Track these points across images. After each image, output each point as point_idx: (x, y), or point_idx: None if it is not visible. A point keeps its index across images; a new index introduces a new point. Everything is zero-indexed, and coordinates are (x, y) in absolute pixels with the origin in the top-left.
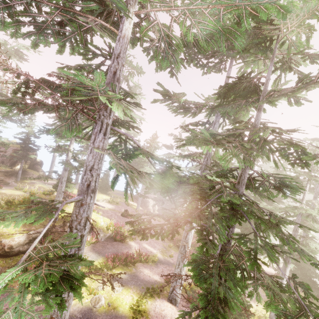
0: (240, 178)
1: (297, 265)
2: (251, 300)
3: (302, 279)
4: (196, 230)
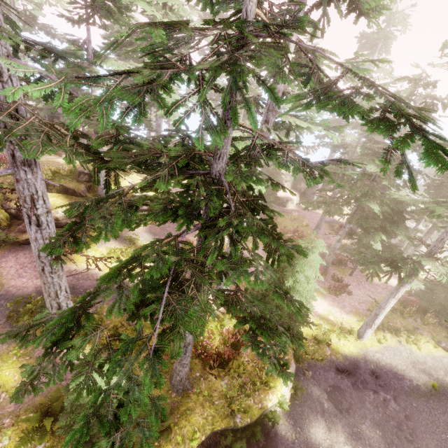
0: (215, 147)
1: (443, 287)
2: (344, 312)
3: (442, 304)
4: (70, 223)
